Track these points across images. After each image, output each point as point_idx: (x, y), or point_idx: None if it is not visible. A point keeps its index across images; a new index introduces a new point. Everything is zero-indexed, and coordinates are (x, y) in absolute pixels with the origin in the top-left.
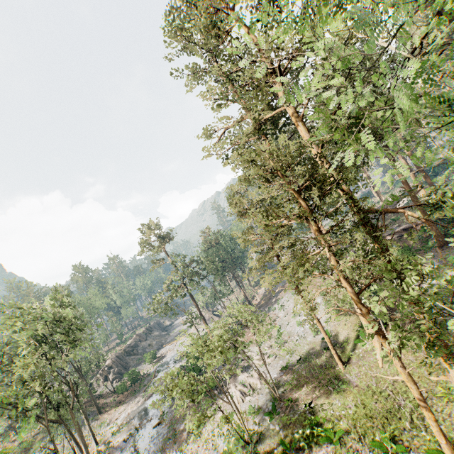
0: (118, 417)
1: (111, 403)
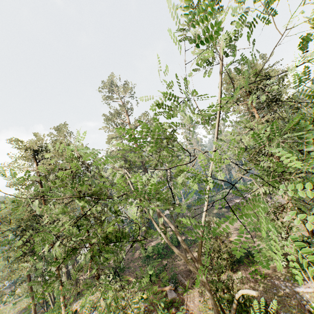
0: None
1: None
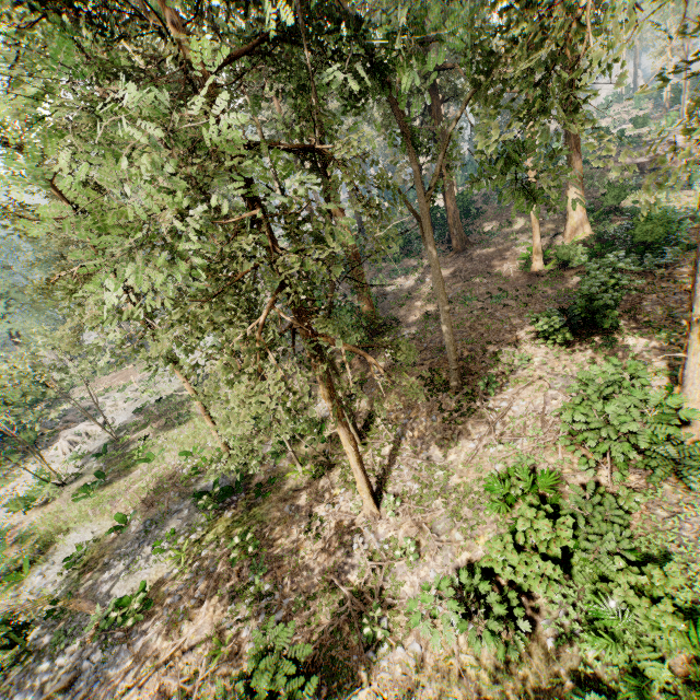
0: None
1: None
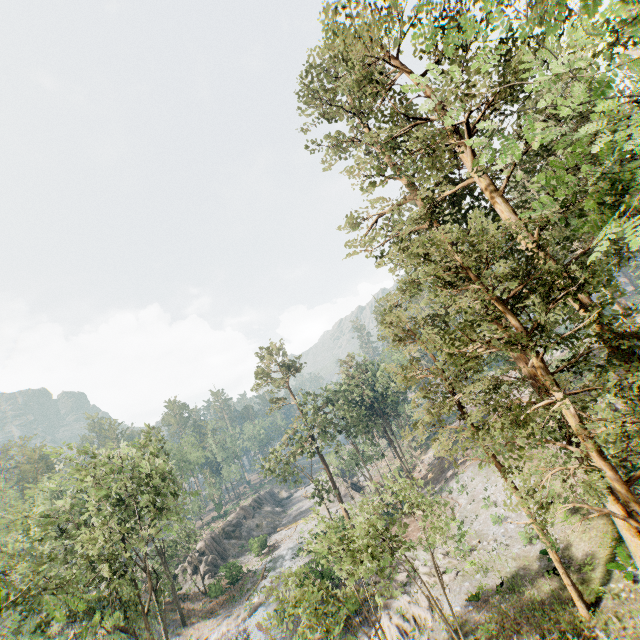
0: (207, 635)
1: (200, 610)
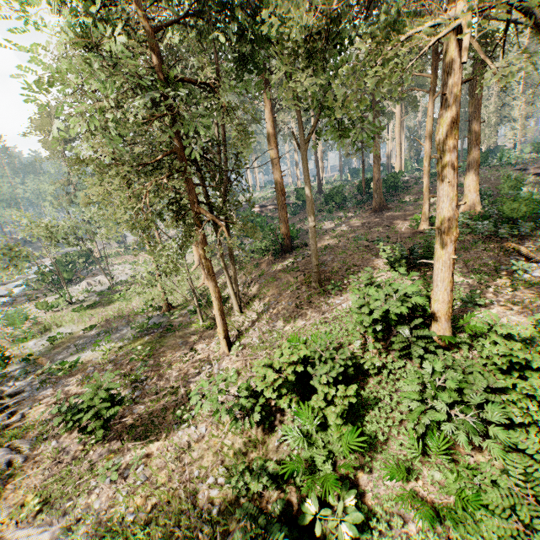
0: None
1: None
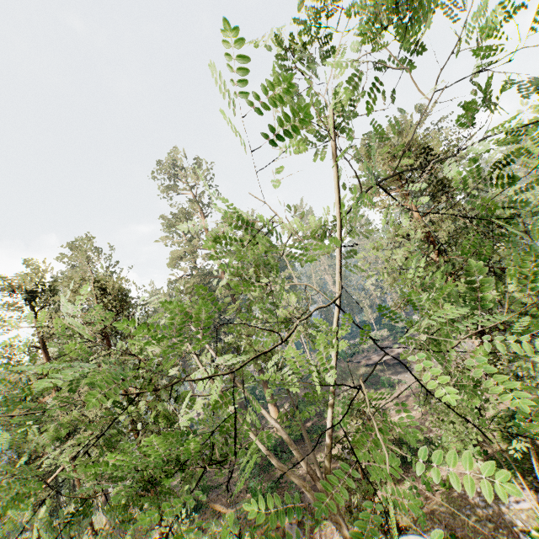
0: None
1: None
